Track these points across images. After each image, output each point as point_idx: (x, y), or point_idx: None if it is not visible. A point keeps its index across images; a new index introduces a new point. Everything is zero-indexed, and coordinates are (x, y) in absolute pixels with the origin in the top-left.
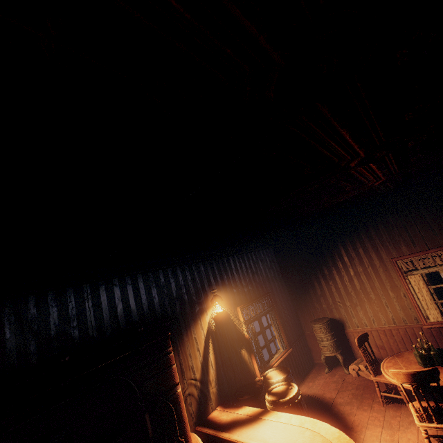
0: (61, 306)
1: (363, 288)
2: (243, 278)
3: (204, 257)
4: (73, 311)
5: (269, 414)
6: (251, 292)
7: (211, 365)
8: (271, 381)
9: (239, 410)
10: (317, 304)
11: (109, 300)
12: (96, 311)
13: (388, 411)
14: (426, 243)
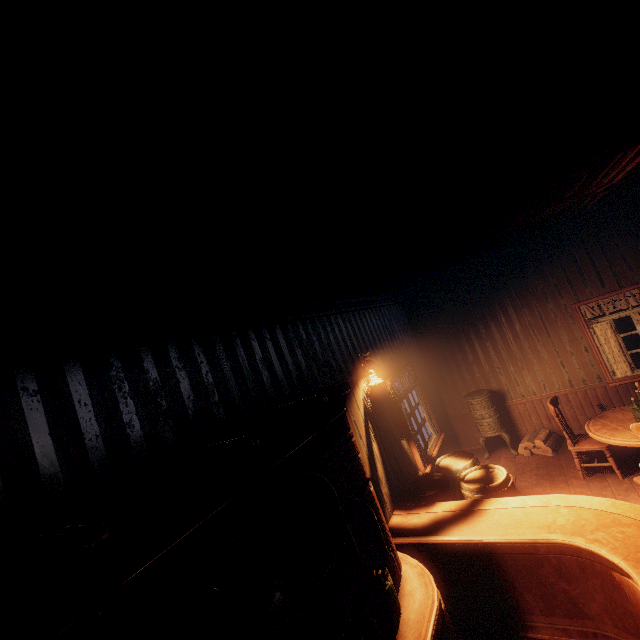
0: (191, 369)
1: (532, 347)
2: (383, 341)
3: (342, 308)
4: (209, 378)
5: (486, 503)
6: (394, 361)
7: (377, 458)
8: (455, 468)
9: (432, 508)
10: (467, 374)
11: (250, 362)
12: (238, 379)
13: (593, 483)
14: (617, 282)
